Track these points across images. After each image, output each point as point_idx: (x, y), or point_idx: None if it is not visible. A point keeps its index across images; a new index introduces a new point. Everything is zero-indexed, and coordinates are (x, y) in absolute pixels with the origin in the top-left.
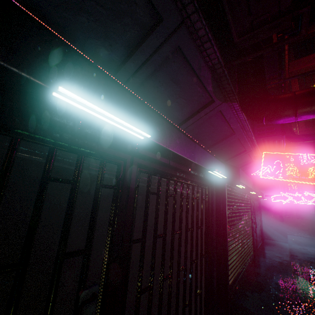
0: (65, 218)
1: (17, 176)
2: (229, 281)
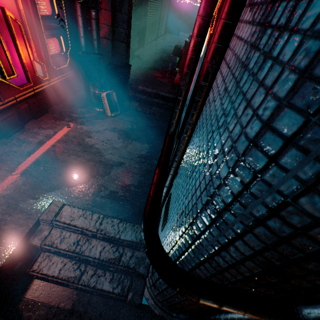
0: None
1: None
2: (145, 38)
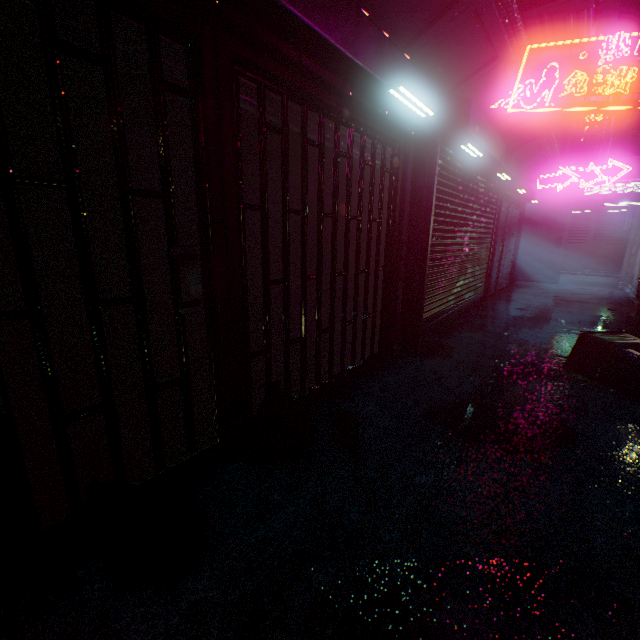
0: (114, 133)
1: (5, 66)
2: (426, 313)
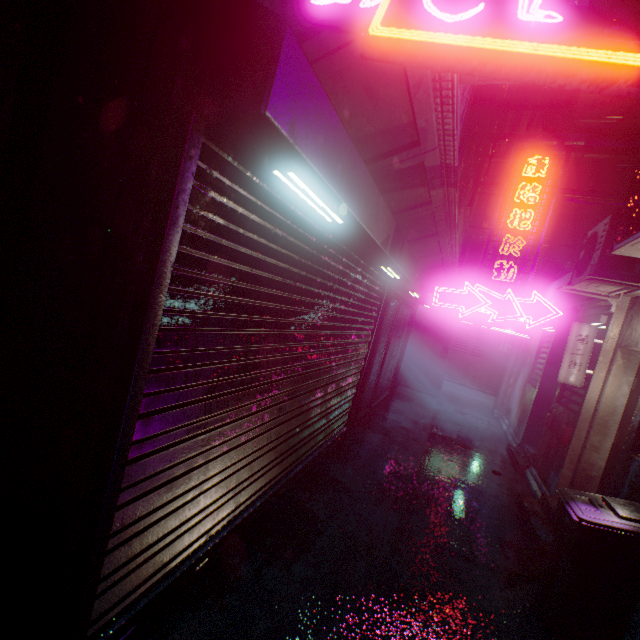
0: None
1: None
2: (129, 584)
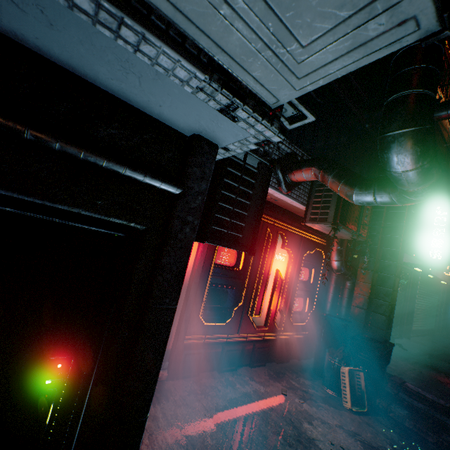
0: None
1: None
2: (412, 327)
